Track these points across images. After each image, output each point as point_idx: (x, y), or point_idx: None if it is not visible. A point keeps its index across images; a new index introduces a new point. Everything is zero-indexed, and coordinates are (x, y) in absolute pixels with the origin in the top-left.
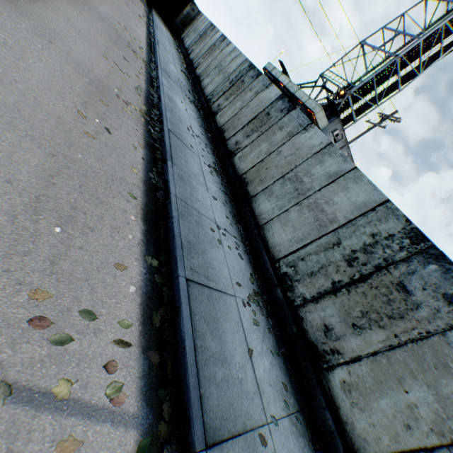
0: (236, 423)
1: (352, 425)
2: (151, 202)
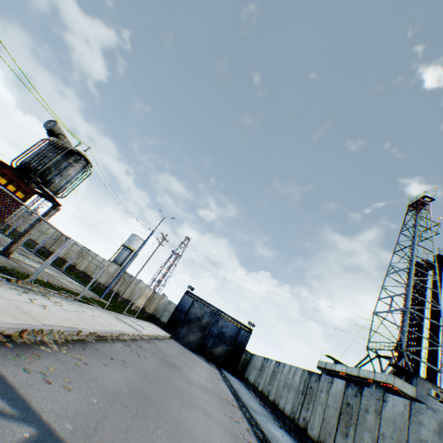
0: None
1: None
2: None
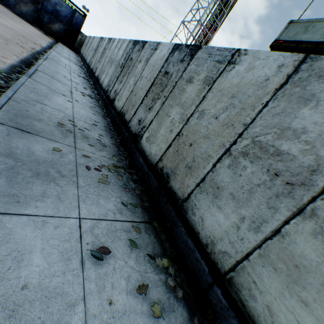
0: (50, 87)
1: (118, 107)
2: (28, 61)
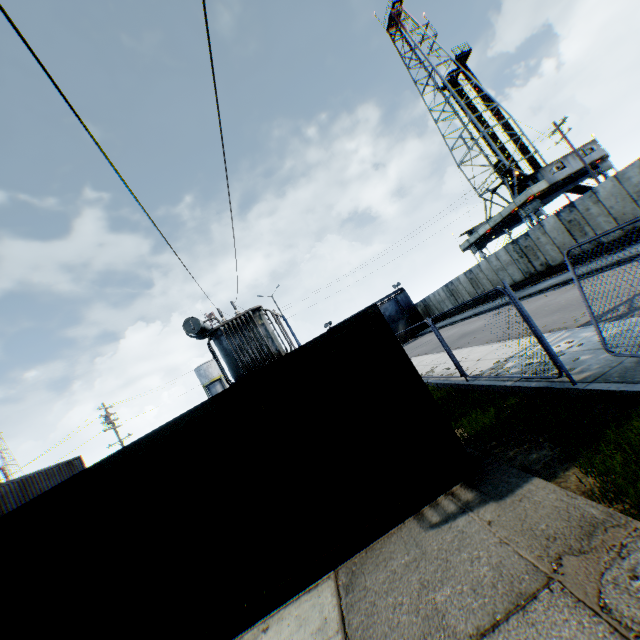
0: None
1: None
2: None
